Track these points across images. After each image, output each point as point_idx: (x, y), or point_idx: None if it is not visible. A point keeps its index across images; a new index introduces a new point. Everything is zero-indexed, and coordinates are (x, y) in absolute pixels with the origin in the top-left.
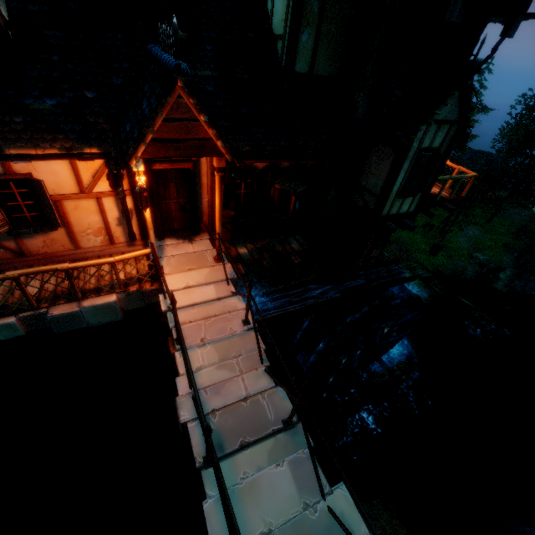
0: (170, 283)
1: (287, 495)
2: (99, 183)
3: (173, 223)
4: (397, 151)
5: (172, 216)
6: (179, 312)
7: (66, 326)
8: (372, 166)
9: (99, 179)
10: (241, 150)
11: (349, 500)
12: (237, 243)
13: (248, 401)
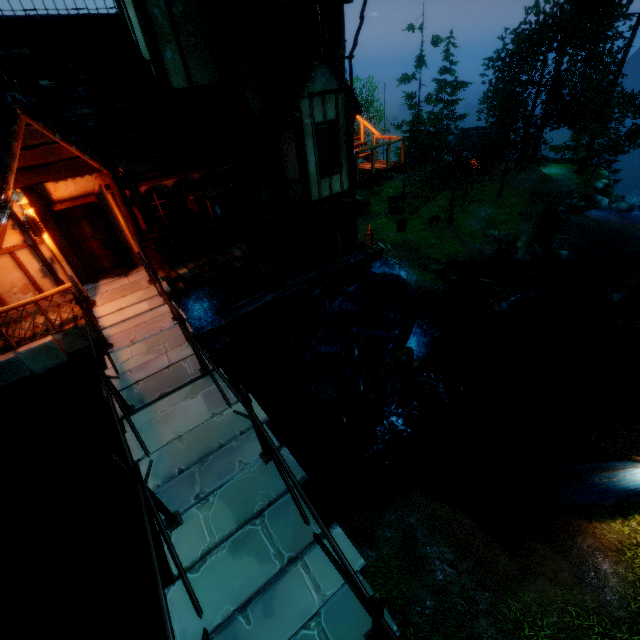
0: (102, 311)
1: (198, 413)
2: (6, 238)
3: (102, 263)
4: (293, 132)
5: (98, 256)
6: (111, 328)
7: (8, 377)
8: (287, 156)
9: (4, 233)
10: (138, 172)
11: (253, 402)
12: (178, 267)
13: (171, 368)
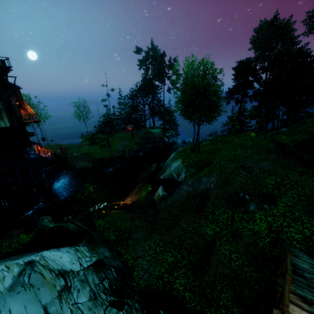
0: None
1: None
2: None
3: None
4: None
5: None
6: None
7: None
8: None
9: None
10: None
11: None
12: None
13: None
